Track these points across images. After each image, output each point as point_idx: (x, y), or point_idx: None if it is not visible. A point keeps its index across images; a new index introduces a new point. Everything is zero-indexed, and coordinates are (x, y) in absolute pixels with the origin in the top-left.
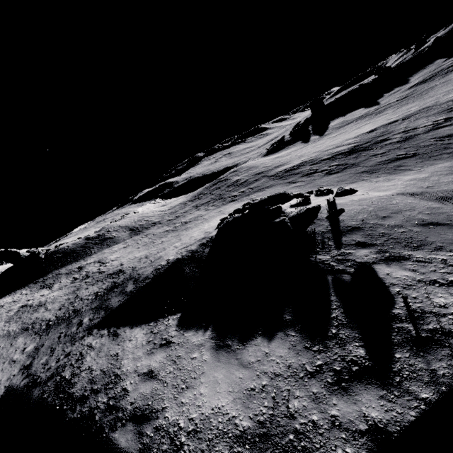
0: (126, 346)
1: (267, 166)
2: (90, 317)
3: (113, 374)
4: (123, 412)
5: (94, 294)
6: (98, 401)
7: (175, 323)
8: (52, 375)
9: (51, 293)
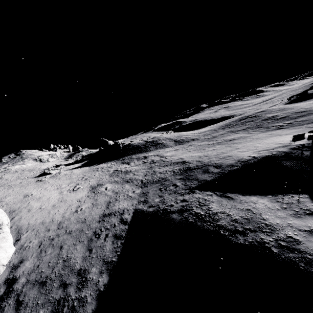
0: (254, 206)
1: (306, 108)
2: (182, 183)
3: (260, 222)
4: (311, 255)
5: (170, 171)
6: (262, 238)
7: (309, 201)
8: (182, 209)
9: (131, 167)
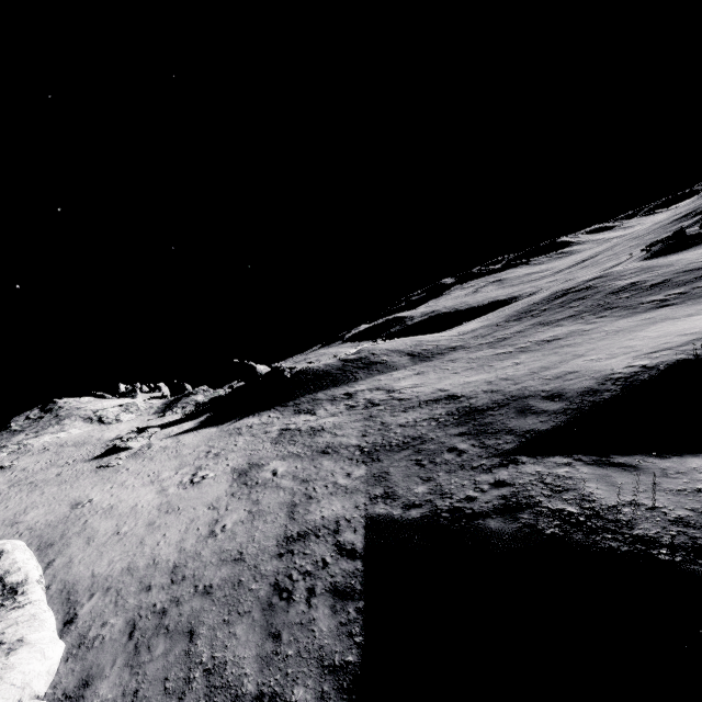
0: None
1: None
2: (473, 443)
3: None
4: None
5: (427, 420)
6: None
7: None
8: (508, 506)
9: (321, 419)
